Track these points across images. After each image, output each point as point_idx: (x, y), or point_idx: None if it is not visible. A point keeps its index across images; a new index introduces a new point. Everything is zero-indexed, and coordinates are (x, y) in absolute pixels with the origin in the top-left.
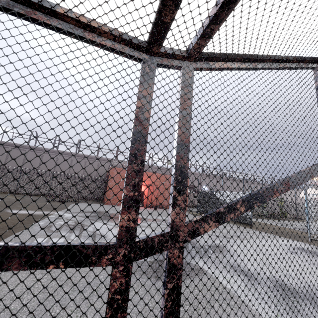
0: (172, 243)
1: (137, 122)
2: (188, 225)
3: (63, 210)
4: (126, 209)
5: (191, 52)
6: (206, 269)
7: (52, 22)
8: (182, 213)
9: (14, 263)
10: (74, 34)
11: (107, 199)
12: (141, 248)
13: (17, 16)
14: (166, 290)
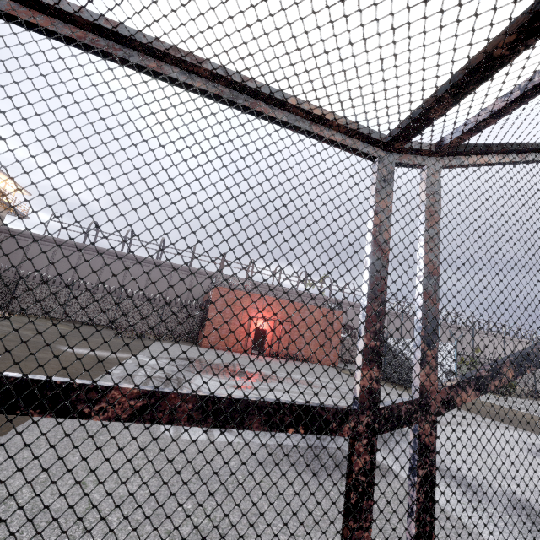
0: (422, 415)
1: (375, 246)
2: (441, 391)
3: (142, 352)
4: (367, 364)
5: (443, 148)
6: (394, 468)
7: (277, 114)
8: (433, 374)
9: (254, 421)
10: (300, 127)
11: (205, 339)
12: (386, 417)
13: (242, 110)
14: (417, 478)
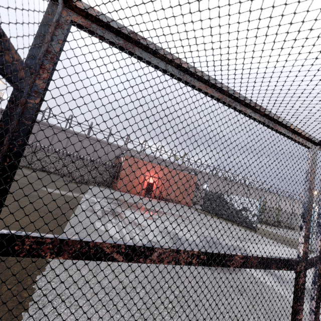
0: (319, 261)
1: (310, 190)
2: None
3: (88, 193)
4: (305, 242)
5: None
6: None
7: (281, 130)
8: None
9: (273, 266)
10: (288, 136)
11: (118, 186)
12: (309, 263)
13: (271, 129)
14: (316, 286)
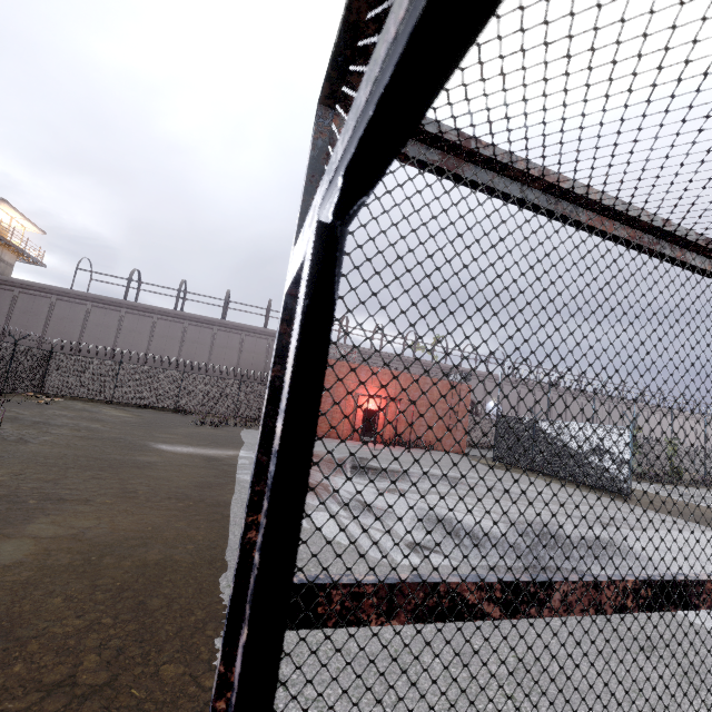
0: None
1: None
2: None
3: (245, 447)
4: None
5: None
6: None
7: None
8: None
9: None
10: None
11: None
12: None
13: None
14: None
